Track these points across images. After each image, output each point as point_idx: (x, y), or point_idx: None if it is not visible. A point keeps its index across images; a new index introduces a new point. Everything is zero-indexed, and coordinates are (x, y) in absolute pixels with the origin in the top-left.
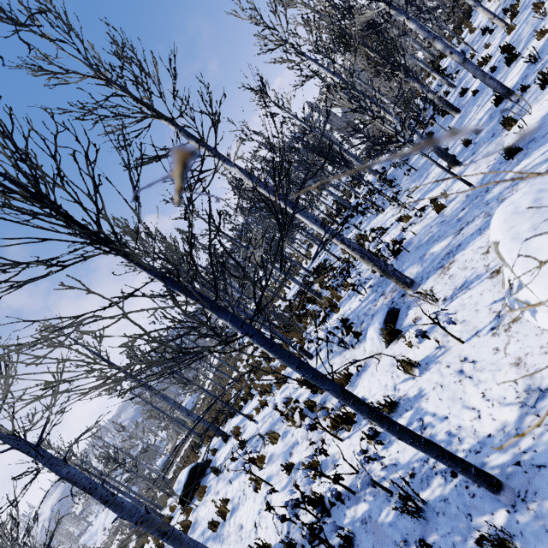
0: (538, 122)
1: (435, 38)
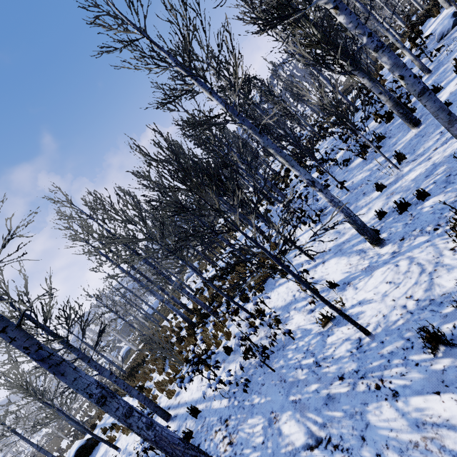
0: None
1: (379, 48)
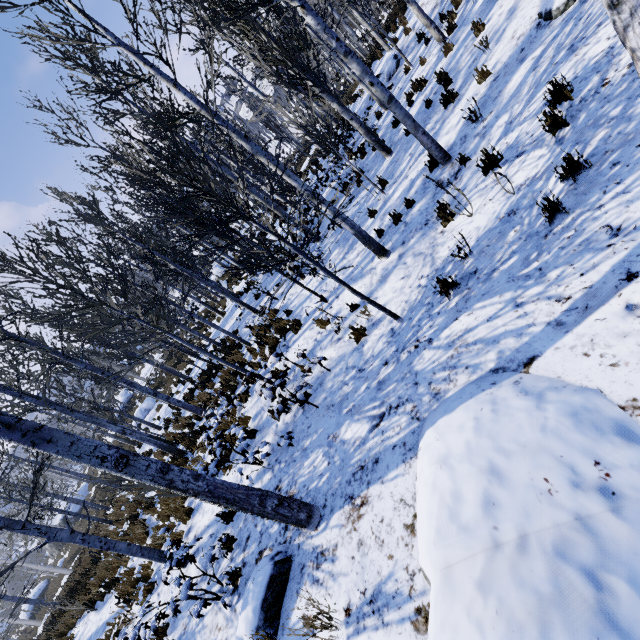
0: (481, 239)
1: (348, 54)
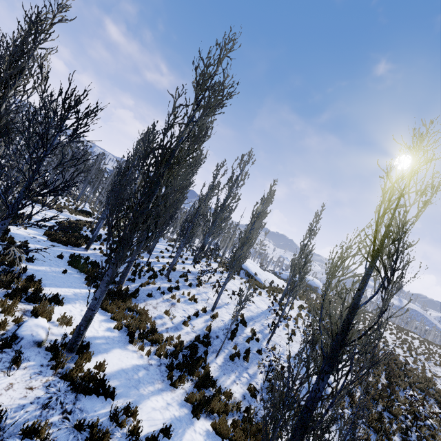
0: None
1: None
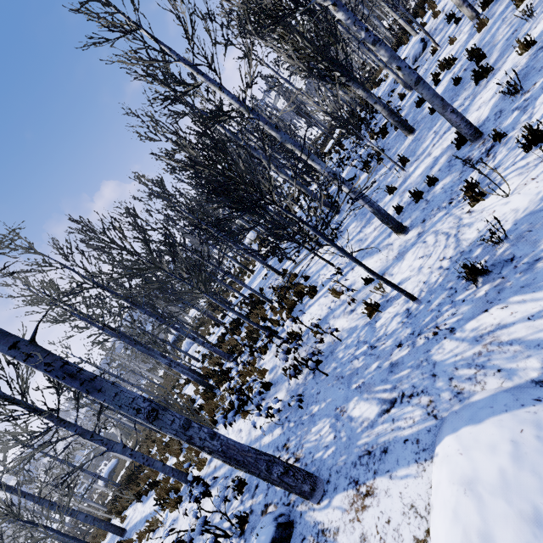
0: (520, 222)
1: (376, 42)
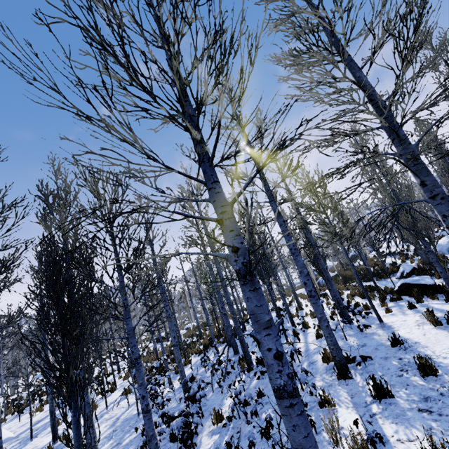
0: None
1: None
